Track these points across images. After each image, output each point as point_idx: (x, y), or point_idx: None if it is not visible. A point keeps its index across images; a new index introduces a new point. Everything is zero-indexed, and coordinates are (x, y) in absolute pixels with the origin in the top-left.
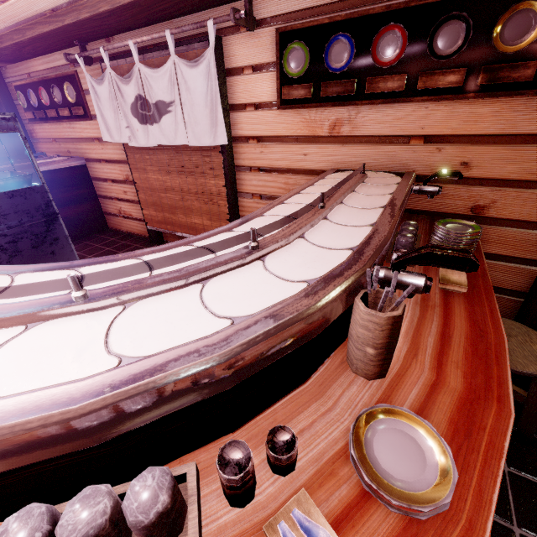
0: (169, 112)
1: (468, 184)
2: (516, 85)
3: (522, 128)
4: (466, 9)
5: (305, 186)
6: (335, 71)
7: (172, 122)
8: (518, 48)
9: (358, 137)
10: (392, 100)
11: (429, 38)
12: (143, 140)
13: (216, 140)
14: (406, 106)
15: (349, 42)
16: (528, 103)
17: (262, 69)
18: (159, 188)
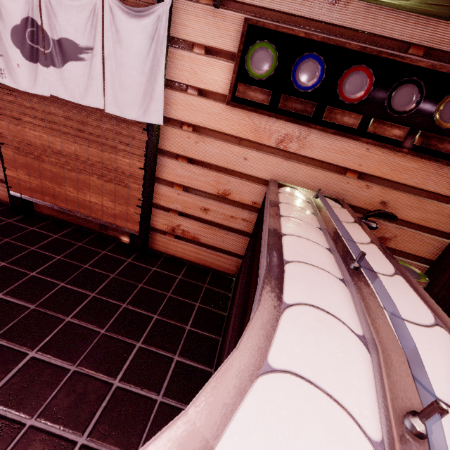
0: (81, 60)
1: (381, 219)
2: (437, 153)
3: (430, 186)
4: (422, 79)
5: (276, 207)
6: (299, 88)
7: (83, 73)
8: (449, 126)
9: (303, 156)
10: (343, 133)
11: (390, 91)
12: (27, 82)
13: (147, 116)
14: (352, 143)
15: (320, 65)
16: (439, 169)
17: (217, 54)
18: (39, 148)
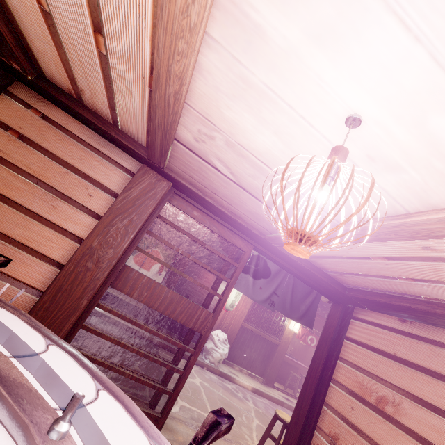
0: None
1: None
2: None
3: None
4: None
5: None
6: None
7: None
8: None
9: None
10: None
11: None
12: None
13: None
14: None
15: None
16: None
17: None
18: None
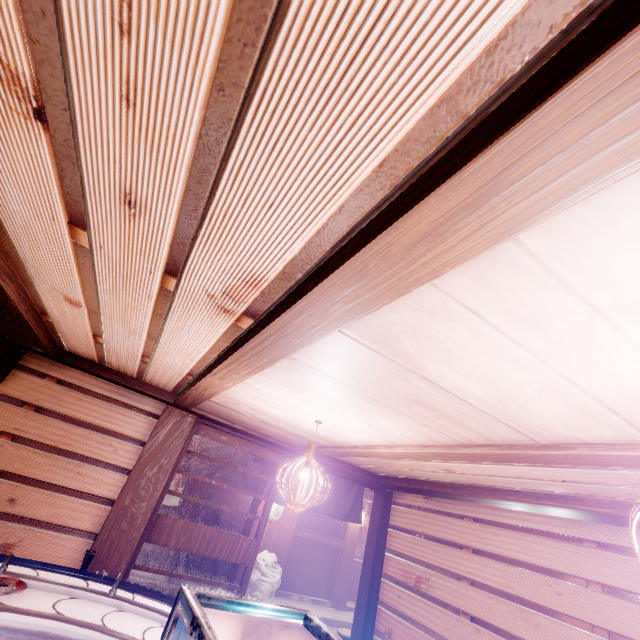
0: None
1: None
2: None
3: None
4: None
5: None
6: None
7: None
8: None
9: None
10: None
11: None
12: None
13: None
14: None
15: None
16: None
17: None
18: None
